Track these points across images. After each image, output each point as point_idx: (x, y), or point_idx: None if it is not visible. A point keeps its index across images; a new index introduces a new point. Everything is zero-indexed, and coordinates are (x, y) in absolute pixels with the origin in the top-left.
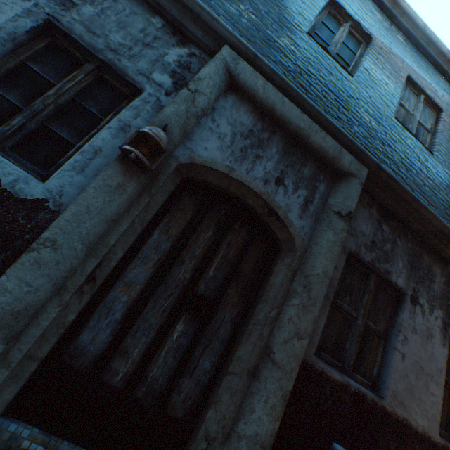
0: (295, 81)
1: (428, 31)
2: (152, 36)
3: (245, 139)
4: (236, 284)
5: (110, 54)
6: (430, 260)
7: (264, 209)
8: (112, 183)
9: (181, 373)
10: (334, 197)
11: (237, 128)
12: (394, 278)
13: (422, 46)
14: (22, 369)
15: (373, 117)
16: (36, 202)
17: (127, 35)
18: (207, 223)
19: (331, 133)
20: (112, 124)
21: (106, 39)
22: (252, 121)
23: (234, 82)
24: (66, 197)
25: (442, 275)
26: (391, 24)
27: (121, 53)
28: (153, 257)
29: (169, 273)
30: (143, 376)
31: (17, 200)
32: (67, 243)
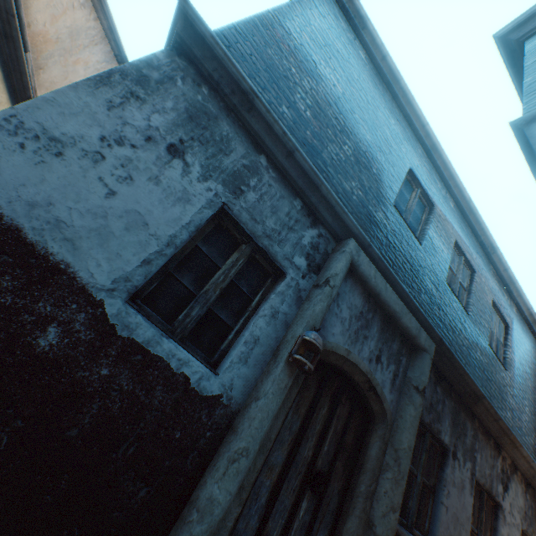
0: (386, 254)
1: (471, 203)
2: (294, 219)
3: (358, 321)
4: (342, 456)
5: (265, 240)
6: (465, 415)
7: (365, 384)
8: (282, 385)
9: None
10: (412, 370)
11: (352, 310)
12: (443, 436)
13: (465, 213)
14: None
15: (433, 283)
16: (214, 398)
17: (277, 219)
18: (324, 399)
19: (412, 310)
20: (266, 312)
21: (263, 224)
22: (362, 302)
23: (353, 268)
24: (234, 389)
25: (471, 429)
26: (446, 192)
27: (273, 238)
28: (288, 438)
29: (298, 452)
30: None
31: (201, 398)
32: (253, 448)
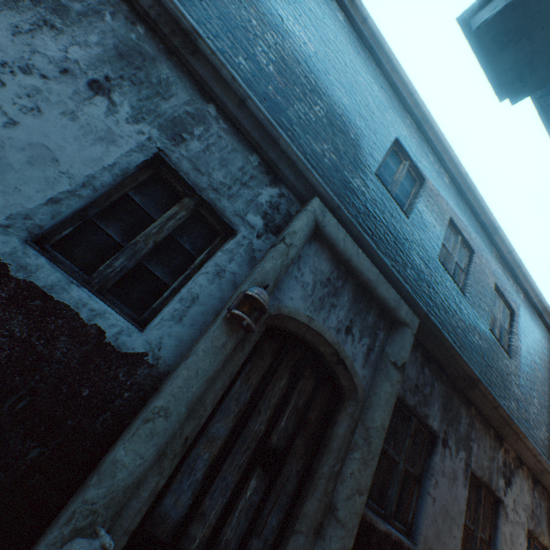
0: (364, 223)
1: (469, 179)
2: (249, 175)
3: (324, 287)
4: (303, 434)
5: (211, 193)
6: (459, 401)
7: (333, 357)
8: (218, 343)
9: (252, 533)
10: (391, 345)
11: (317, 276)
12: (431, 421)
13: (462, 190)
14: (115, 545)
15: (422, 259)
16: (137, 356)
17: (228, 173)
18: (282, 370)
19: (392, 282)
20: (209, 269)
21: (209, 176)
22: (330, 268)
23: (318, 230)
24: (164, 349)
25: (467, 416)
26: (440, 167)
27: (222, 192)
28: (234, 409)
29: (247, 425)
30: (218, 540)
31: (119, 354)
32: (176, 409)
